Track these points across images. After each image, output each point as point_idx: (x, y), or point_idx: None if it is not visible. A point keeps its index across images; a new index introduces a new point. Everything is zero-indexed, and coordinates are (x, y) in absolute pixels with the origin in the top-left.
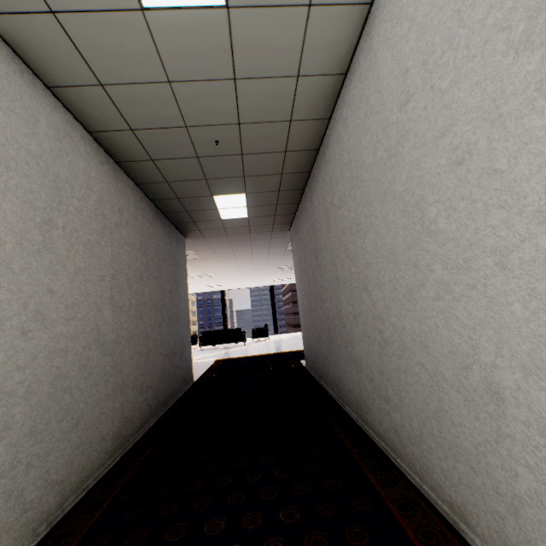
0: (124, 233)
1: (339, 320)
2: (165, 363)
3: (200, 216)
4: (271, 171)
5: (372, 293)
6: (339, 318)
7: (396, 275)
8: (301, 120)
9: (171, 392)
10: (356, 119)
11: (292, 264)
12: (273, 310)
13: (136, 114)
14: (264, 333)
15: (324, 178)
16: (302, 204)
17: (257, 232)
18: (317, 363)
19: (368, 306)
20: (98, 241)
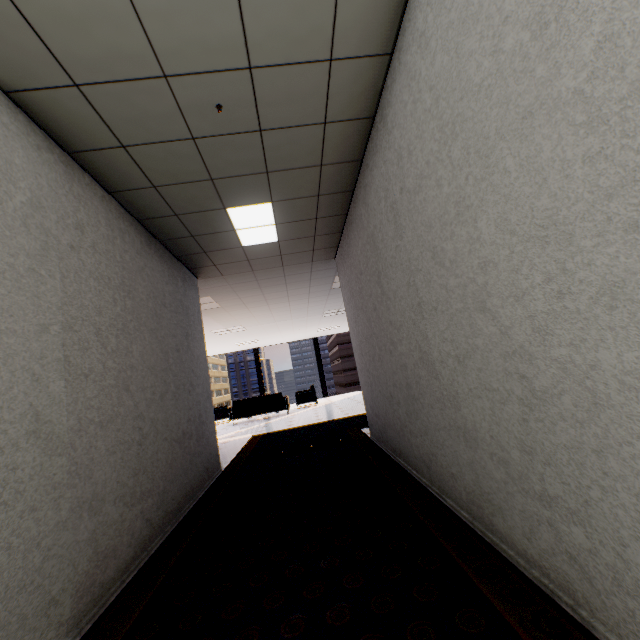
0: (87, 261)
1: (427, 368)
2: (173, 452)
3: (213, 242)
4: (306, 162)
5: (499, 312)
6: (425, 365)
7: (566, 264)
8: (347, 58)
9: (187, 492)
10: (446, 15)
11: (339, 308)
12: (319, 368)
13: (76, 51)
14: (311, 397)
15: (386, 158)
16: (351, 214)
17: (292, 264)
18: (390, 432)
19: (491, 337)
20: (32, 267)
